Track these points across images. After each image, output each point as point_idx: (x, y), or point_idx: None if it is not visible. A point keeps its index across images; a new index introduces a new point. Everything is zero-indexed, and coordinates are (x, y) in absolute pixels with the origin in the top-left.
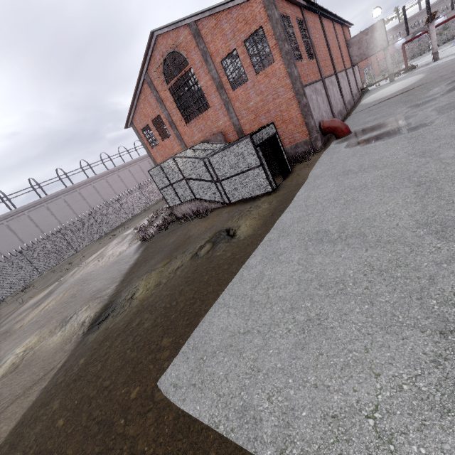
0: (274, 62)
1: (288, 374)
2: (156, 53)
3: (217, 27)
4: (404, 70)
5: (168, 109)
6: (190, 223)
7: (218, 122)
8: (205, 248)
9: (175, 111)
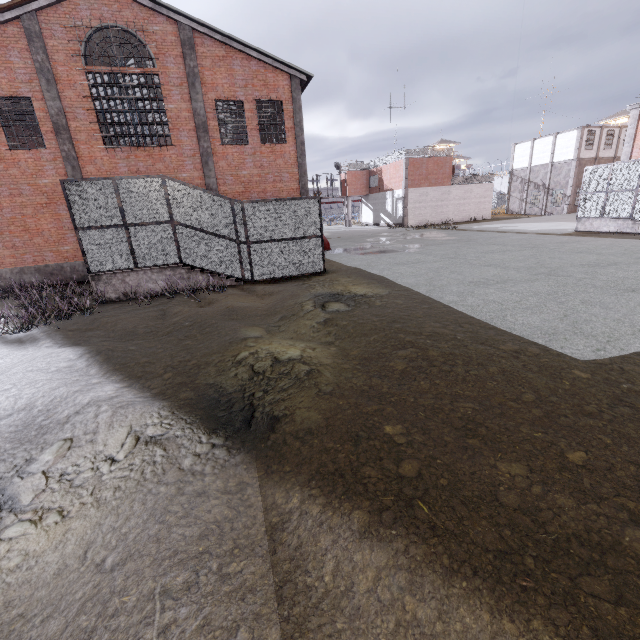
0: (285, 143)
1: (632, 314)
2: (84, 5)
3: (224, 60)
4: None
5: (67, 102)
6: (182, 301)
7: (180, 173)
8: (332, 305)
9: (86, 114)
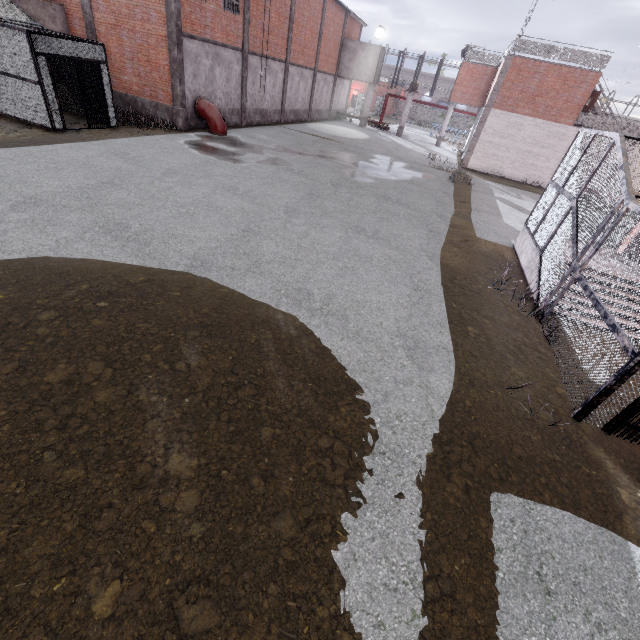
0: None
1: None
2: None
3: None
4: (378, 124)
5: None
6: None
7: None
8: None
9: None
